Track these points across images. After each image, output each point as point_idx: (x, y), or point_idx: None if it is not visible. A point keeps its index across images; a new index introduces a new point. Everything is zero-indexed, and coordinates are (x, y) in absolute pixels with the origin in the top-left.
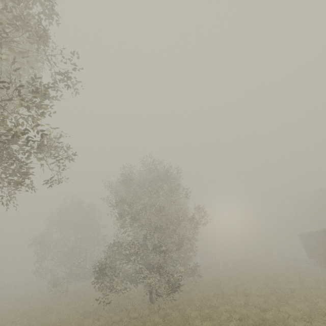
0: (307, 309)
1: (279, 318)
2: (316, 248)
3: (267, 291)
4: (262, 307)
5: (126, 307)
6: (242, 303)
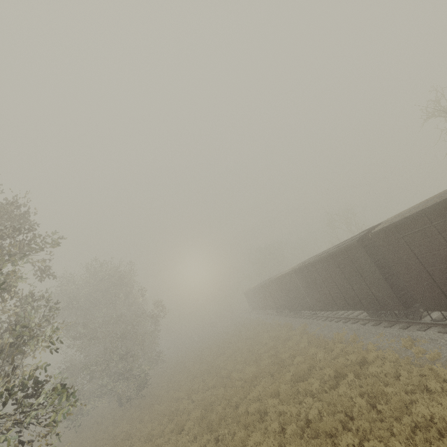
0: (231, 353)
1: (215, 365)
2: (252, 302)
3: (216, 351)
4: (208, 364)
5: (96, 423)
6: (197, 367)
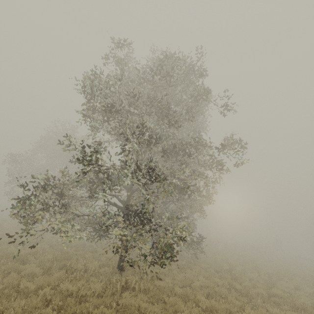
0: None
1: None
2: None
3: None
4: None
5: (72, 265)
6: None
